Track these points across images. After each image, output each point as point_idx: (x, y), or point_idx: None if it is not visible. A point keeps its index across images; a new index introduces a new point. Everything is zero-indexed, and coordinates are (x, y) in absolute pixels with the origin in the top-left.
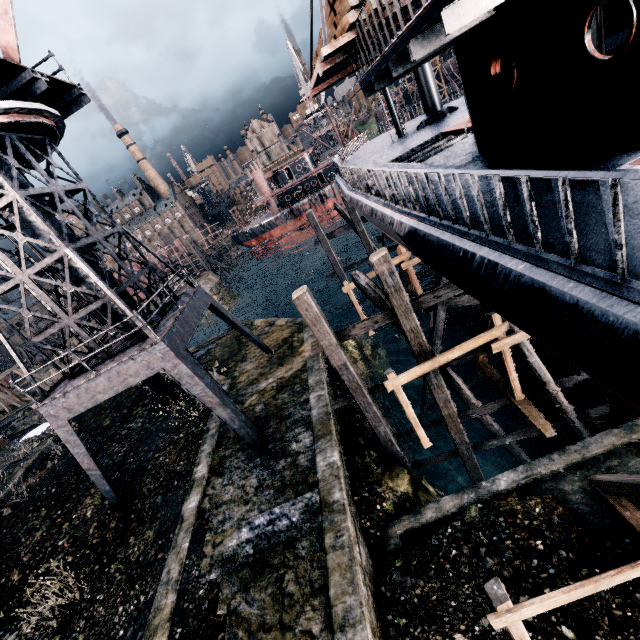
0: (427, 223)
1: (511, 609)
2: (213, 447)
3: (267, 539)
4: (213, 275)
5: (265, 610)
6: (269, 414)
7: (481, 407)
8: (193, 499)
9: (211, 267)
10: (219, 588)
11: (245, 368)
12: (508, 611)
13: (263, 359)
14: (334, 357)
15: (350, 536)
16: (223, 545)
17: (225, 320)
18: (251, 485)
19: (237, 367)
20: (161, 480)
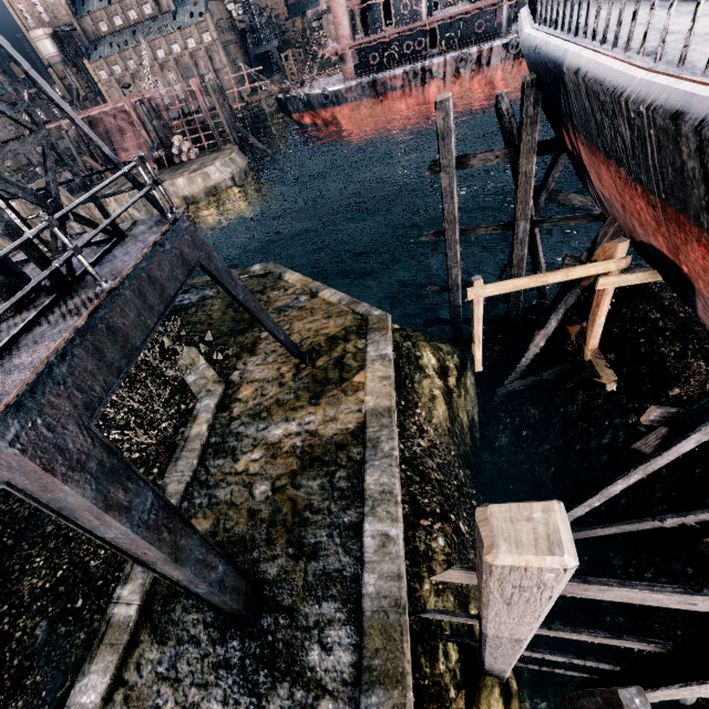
0: None
1: None
2: None
3: None
4: (239, 155)
5: None
6: (277, 520)
7: None
8: (94, 682)
9: (239, 140)
10: None
11: (253, 371)
12: None
13: (287, 367)
14: (501, 630)
15: None
16: None
17: (229, 292)
18: None
19: (240, 361)
20: (58, 577)
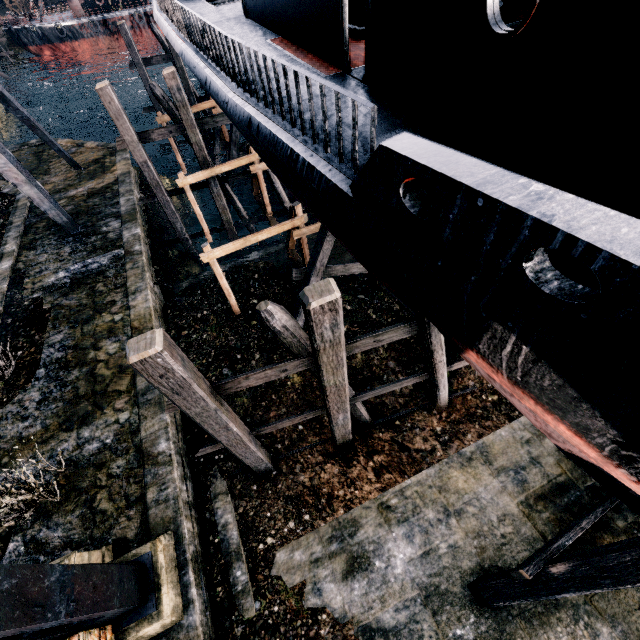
0: (188, 46)
1: (210, 251)
2: (20, 234)
3: (82, 274)
4: None
5: (82, 300)
6: (80, 212)
7: (249, 219)
8: (5, 263)
9: None
10: (43, 299)
11: (50, 180)
12: (209, 252)
13: (71, 174)
14: (137, 154)
15: (144, 263)
16: (43, 282)
17: (20, 118)
18: (65, 252)
19: (39, 179)
20: None
